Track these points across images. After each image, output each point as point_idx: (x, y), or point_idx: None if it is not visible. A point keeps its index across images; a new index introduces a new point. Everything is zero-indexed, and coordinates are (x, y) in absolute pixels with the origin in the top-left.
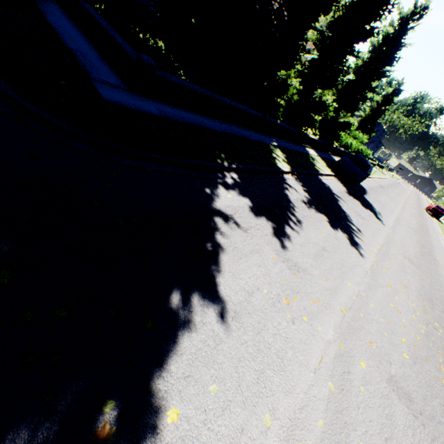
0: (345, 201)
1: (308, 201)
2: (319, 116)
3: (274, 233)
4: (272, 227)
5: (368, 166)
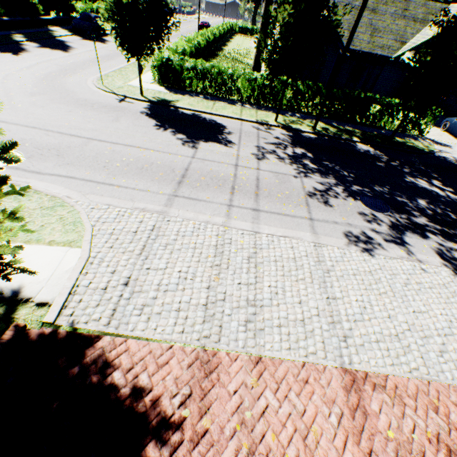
0: (75, 43)
1: (39, 47)
2: (33, 0)
3: (13, 55)
4: (12, 54)
5: (92, 18)
